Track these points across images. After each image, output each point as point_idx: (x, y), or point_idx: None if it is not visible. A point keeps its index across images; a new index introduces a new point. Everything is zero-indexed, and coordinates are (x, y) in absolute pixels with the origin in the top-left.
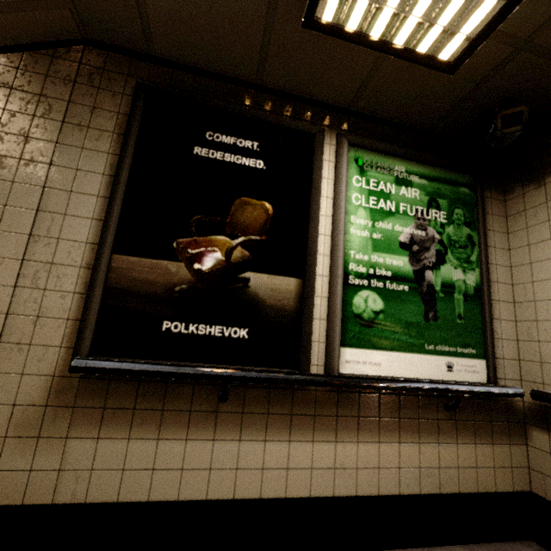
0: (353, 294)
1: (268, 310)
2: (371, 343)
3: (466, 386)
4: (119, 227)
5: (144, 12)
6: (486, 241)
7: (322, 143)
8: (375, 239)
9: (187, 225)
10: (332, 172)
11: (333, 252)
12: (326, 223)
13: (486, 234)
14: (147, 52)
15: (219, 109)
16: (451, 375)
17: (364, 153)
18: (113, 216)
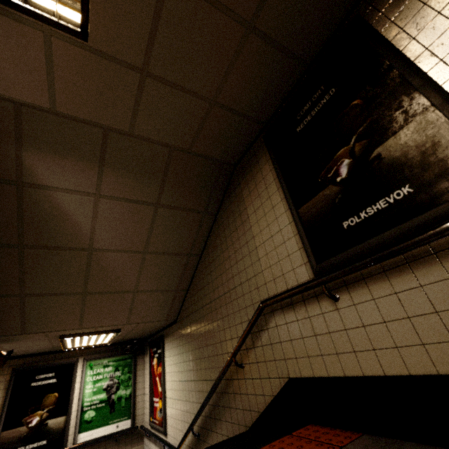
0: (85, 414)
1: (54, 431)
2: (90, 429)
3: (118, 432)
4: (4, 422)
5: (17, 354)
6: (136, 375)
7: (77, 364)
8: (94, 391)
9: (27, 412)
10: (81, 372)
11: (78, 402)
12: (77, 391)
13: (136, 372)
14: (17, 355)
15: (41, 367)
16: (118, 429)
17: (93, 361)
18: (2, 419)
